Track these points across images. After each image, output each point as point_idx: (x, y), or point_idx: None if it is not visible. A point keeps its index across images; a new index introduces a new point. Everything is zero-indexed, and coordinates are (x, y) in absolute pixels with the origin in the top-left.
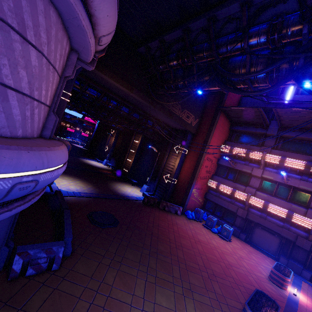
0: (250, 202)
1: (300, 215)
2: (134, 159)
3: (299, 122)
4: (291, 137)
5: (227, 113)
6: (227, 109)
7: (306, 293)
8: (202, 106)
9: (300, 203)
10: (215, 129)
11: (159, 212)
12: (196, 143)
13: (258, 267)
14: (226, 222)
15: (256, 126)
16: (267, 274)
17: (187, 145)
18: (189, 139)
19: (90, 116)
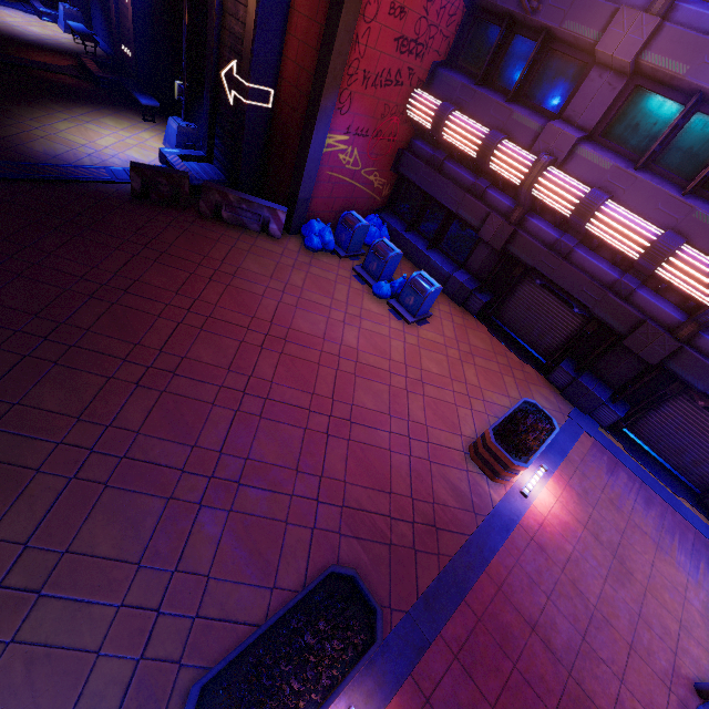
0: (537, 191)
1: (699, 255)
2: None
3: None
4: None
5: None
6: None
7: (569, 476)
8: None
9: None
10: None
11: (188, 229)
12: None
13: (461, 411)
14: (445, 258)
15: None
16: (476, 432)
17: None
18: None
19: None
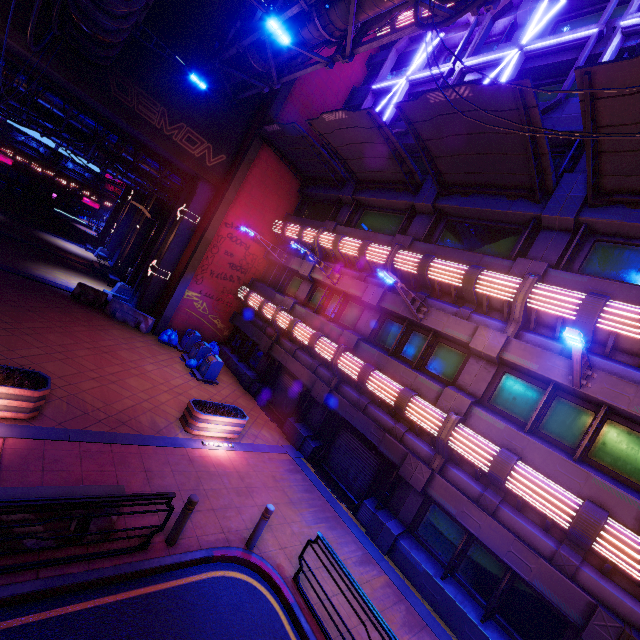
0: (277, 321)
1: (327, 340)
2: (134, 241)
3: (367, 163)
4: (371, 201)
5: (281, 151)
6: (267, 135)
7: (251, 457)
8: (239, 131)
9: (349, 325)
10: (249, 177)
11: (91, 313)
12: (215, 203)
13: None
14: (247, 366)
15: (330, 182)
16: None
17: (198, 205)
18: (205, 195)
19: (53, 140)
